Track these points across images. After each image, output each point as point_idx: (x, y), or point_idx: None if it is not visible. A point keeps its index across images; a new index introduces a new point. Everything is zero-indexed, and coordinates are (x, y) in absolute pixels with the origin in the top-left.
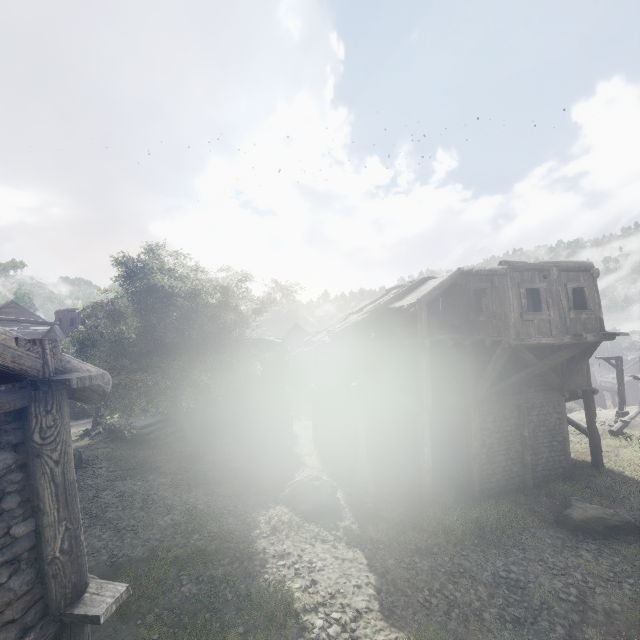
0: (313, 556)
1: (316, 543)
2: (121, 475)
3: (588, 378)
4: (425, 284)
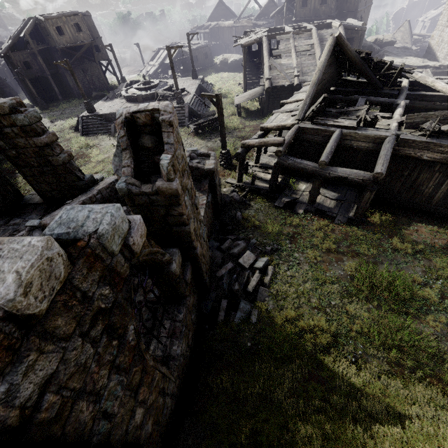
0: None
1: None
2: None
3: (107, 56)
4: (29, 22)
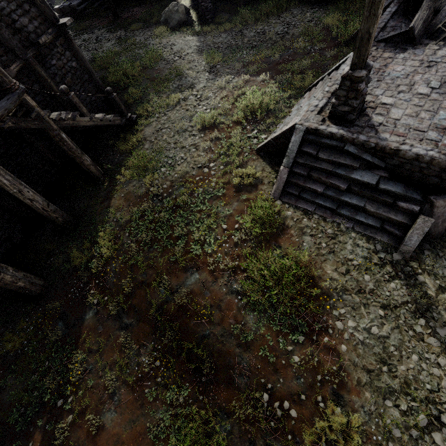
0: (174, 42)
1: (177, 38)
2: (80, 33)
3: None
4: None
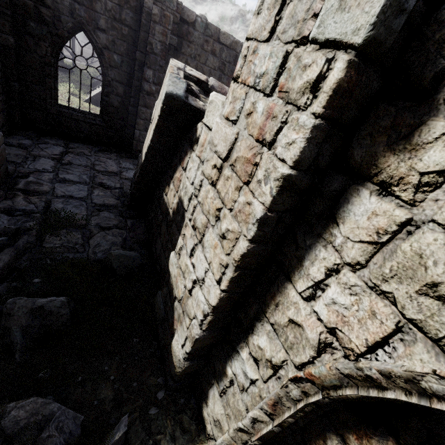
0: None
1: None
2: None
3: None
4: None
